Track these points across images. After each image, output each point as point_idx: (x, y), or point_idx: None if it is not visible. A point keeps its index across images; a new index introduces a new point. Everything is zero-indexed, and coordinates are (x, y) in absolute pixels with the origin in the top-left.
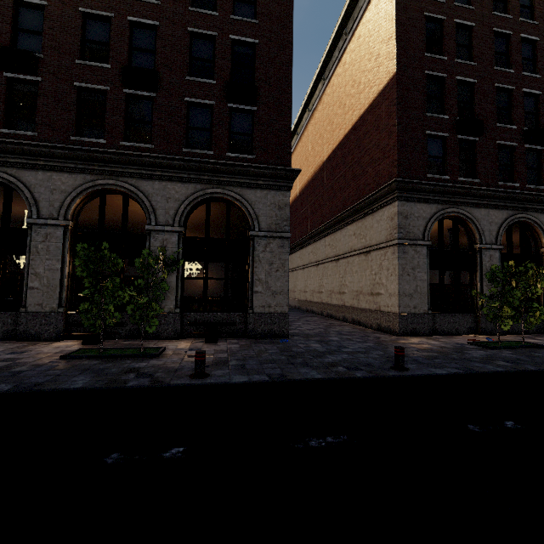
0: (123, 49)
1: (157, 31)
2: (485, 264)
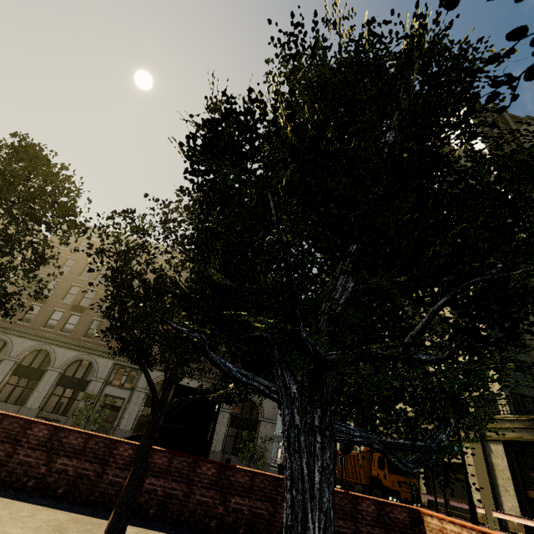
0: None
1: None
2: (1, 368)
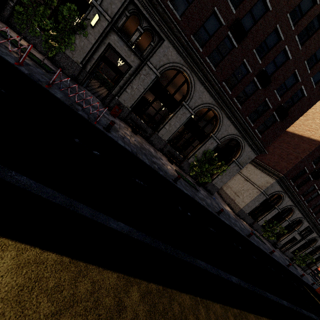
0: (271, 59)
1: (287, 61)
2: (272, 212)
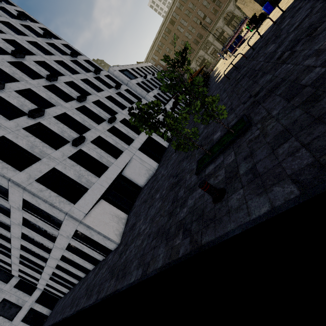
0: (209, 0)
1: None
2: None
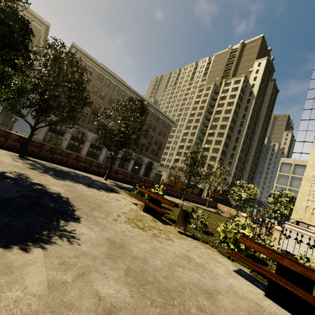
0: None
1: None
2: (66, 136)
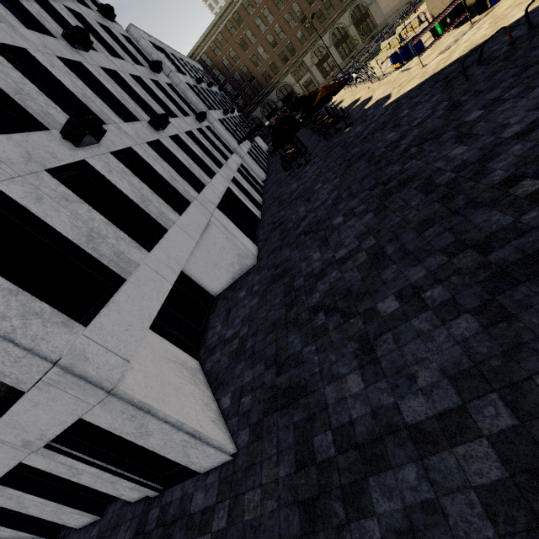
0: None
1: None
2: None
